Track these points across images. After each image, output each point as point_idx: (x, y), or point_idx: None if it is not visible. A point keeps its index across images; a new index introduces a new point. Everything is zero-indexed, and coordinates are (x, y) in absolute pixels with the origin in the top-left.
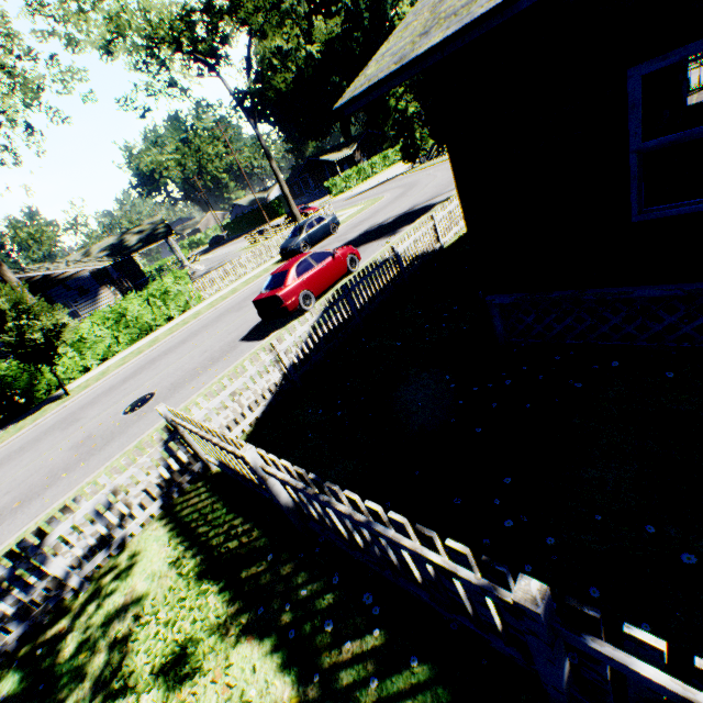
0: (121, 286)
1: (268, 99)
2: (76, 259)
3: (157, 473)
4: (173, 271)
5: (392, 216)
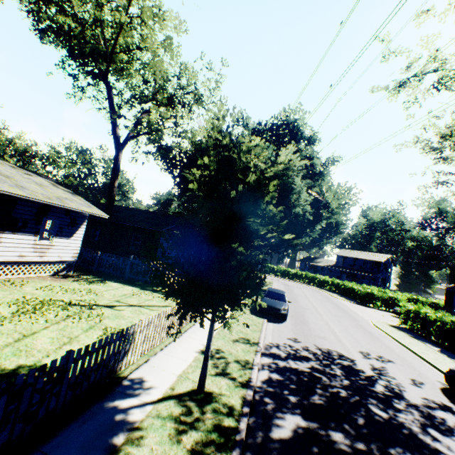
0: None
1: None
2: None
3: None
4: None
5: None
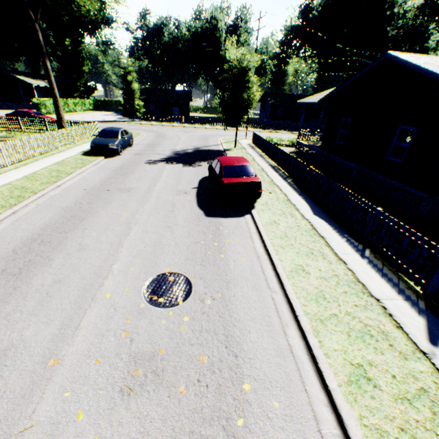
0: None
1: (72, 9)
2: None
3: None
4: None
5: (187, 149)
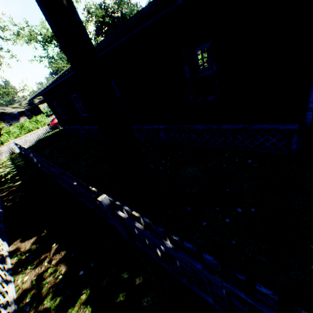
0: (30, 117)
1: None
2: (16, 106)
3: (8, 150)
4: (41, 114)
5: None
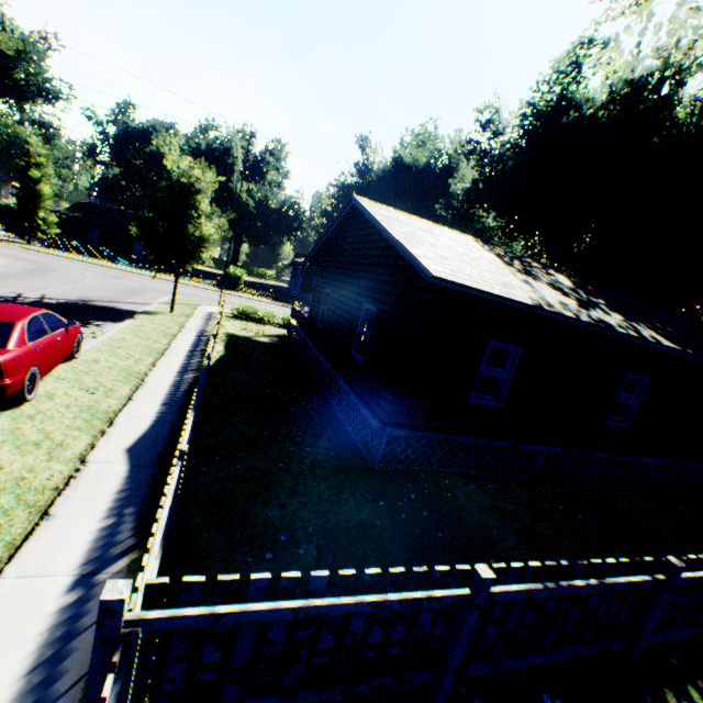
0: None
1: None
2: None
3: None
4: None
5: (57, 297)
